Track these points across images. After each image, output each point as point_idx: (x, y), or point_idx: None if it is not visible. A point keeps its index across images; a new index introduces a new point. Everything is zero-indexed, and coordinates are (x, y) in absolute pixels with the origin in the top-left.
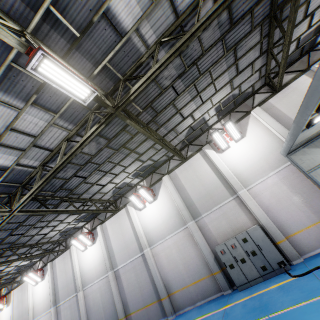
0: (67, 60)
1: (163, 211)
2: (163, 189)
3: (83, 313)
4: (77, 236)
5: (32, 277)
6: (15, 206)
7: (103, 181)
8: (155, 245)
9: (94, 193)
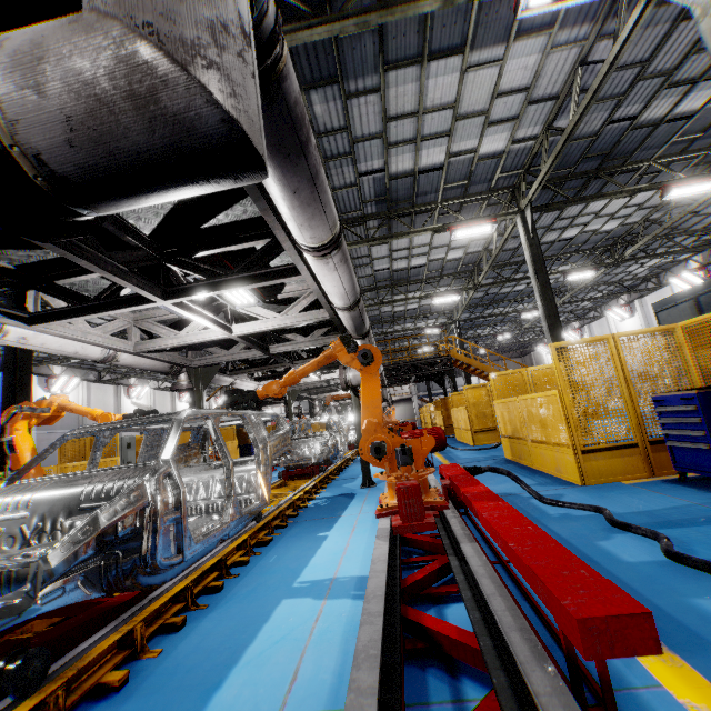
0: (577, 250)
1: None
2: None
3: None
4: (611, 309)
5: (571, 334)
6: (557, 302)
7: (630, 269)
8: None
9: (622, 277)
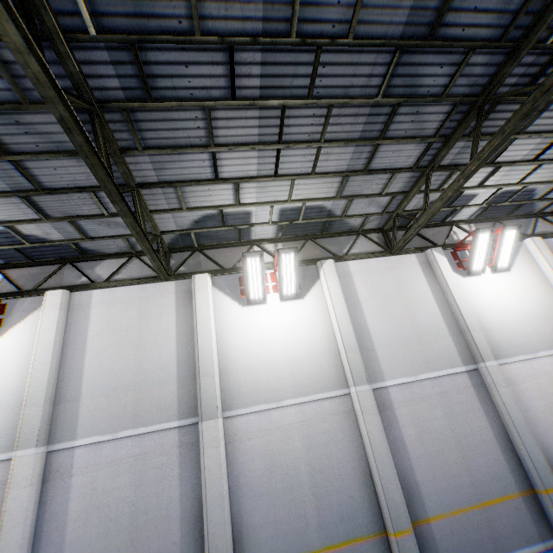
0: None
1: (527, 298)
2: (525, 259)
3: (224, 495)
4: (284, 249)
5: None
6: None
7: (513, 149)
8: (509, 360)
9: (454, 164)
